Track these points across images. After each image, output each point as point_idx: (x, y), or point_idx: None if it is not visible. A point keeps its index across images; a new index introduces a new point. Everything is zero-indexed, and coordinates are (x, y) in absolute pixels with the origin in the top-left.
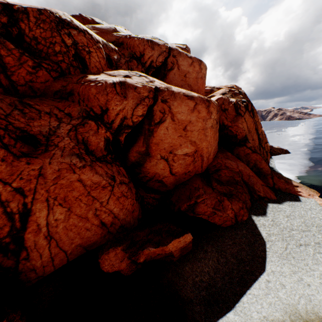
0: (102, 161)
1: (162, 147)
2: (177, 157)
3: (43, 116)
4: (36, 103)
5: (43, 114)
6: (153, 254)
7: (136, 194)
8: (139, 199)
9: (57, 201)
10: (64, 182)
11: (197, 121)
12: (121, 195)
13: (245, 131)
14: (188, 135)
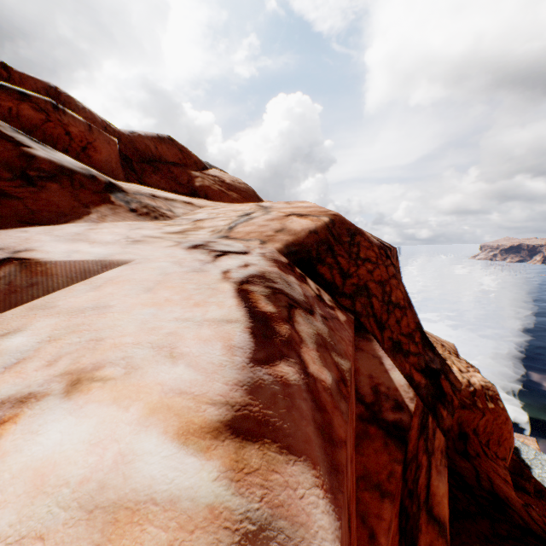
0: None
1: None
2: None
3: None
4: None
5: None
6: None
7: None
8: None
9: None
10: None
11: None
12: None
13: None
14: None
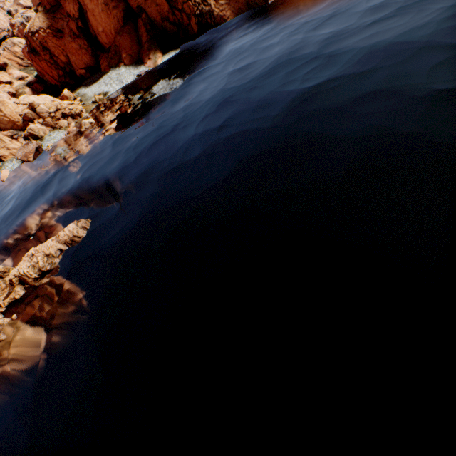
0: (80, 38)
1: (95, 28)
2: (101, 34)
3: (60, 21)
4: (57, 16)
5: (60, 20)
6: (80, 74)
7: (92, 54)
8: (95, 57)
9: (72, 54)
10: (70, 48)
11: (95, 9)
12: (85, 54)
13: (138, 2)
14: (97, 19)
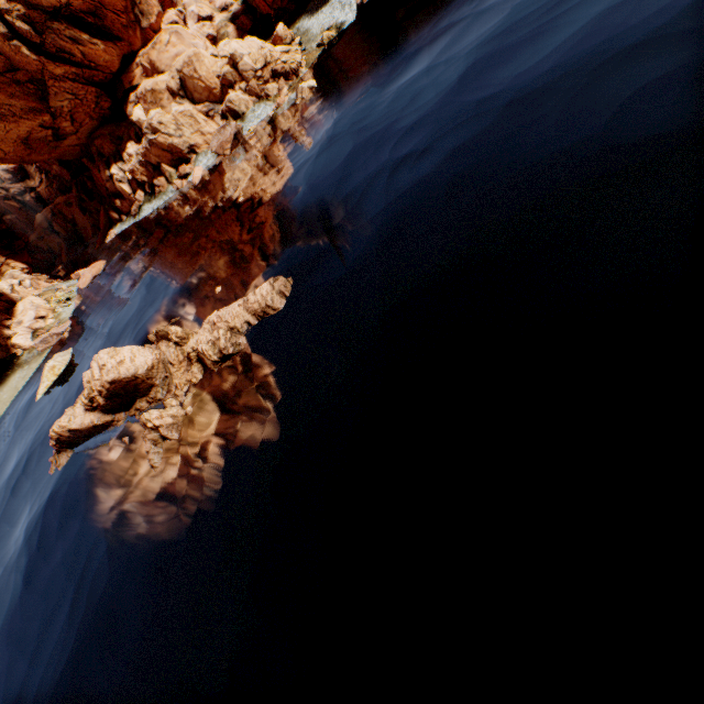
0: None
1: None
2: None
3: None
4: None
5: None
6: None
7: None
8: None
9: None
10: None
11: None
12: None
13: None
14: None
